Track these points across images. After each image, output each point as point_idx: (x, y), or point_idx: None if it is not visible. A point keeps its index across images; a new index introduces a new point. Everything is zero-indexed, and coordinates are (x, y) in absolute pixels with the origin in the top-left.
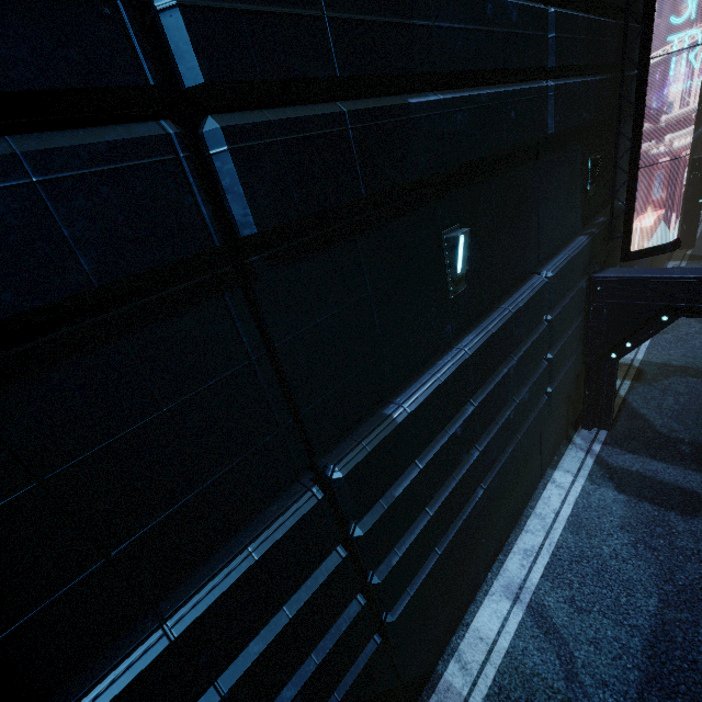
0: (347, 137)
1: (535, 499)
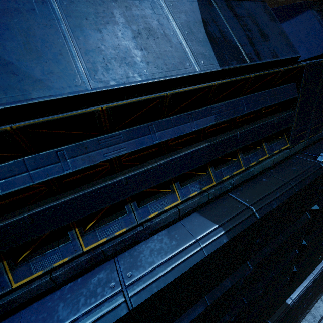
0: (320, 249)
1: (311, 305)
